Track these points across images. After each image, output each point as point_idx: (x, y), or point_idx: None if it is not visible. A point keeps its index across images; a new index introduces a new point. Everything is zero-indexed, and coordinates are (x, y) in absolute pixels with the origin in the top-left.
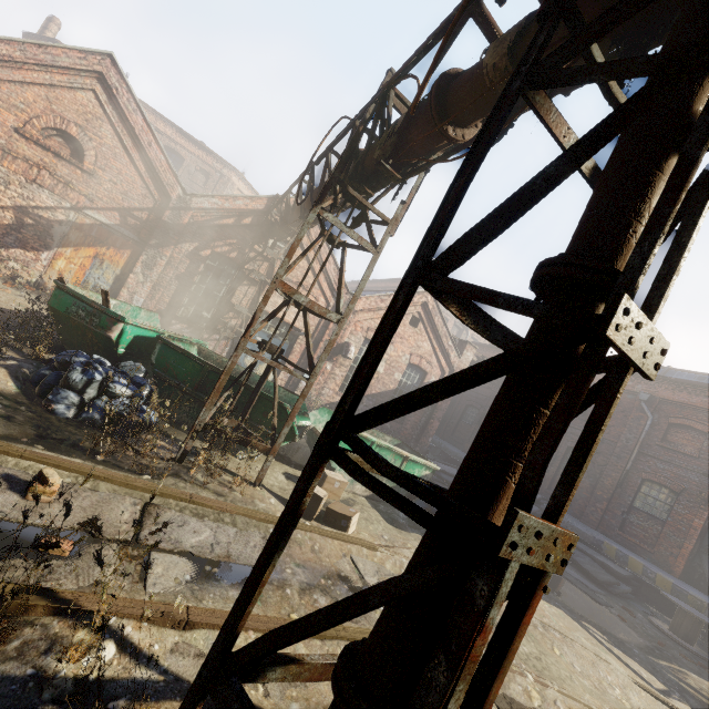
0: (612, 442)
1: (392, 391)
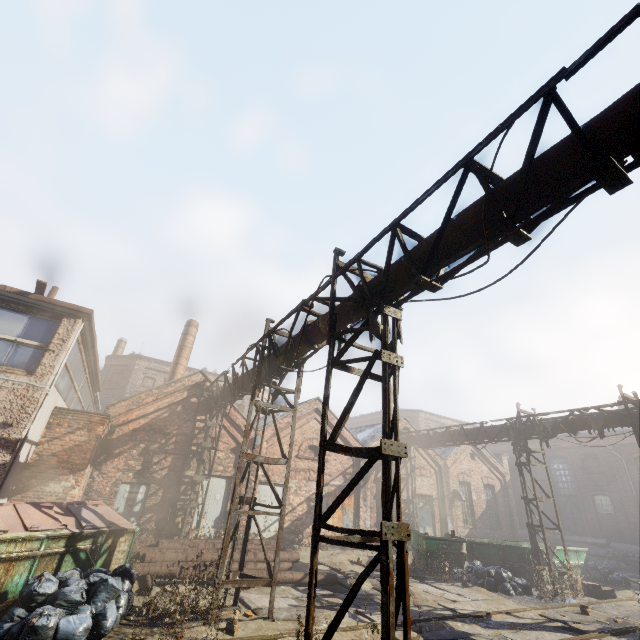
0: (613, 482)
1: (486, 509)
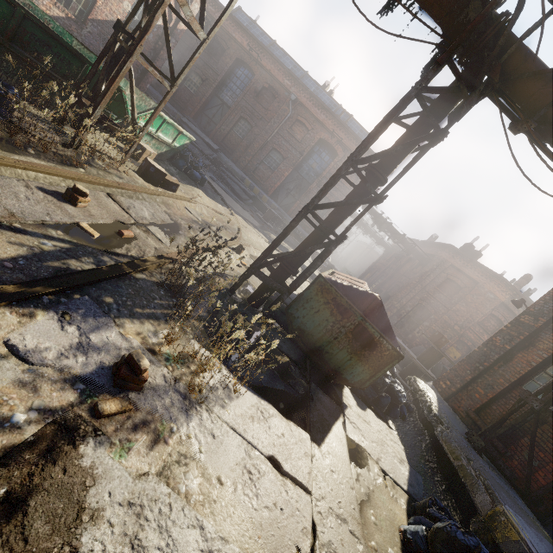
0: (266, 121)
1: None
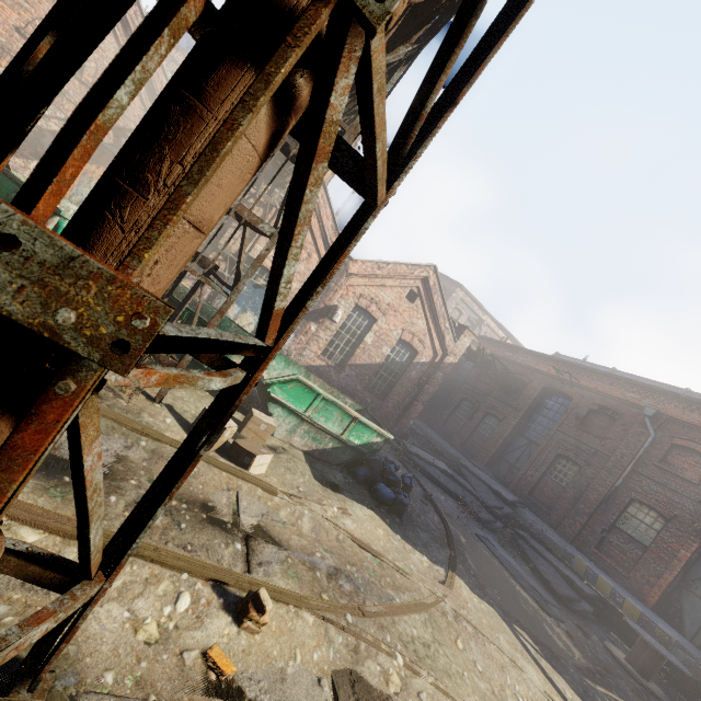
0: (605, 455)
1: (378, 365)
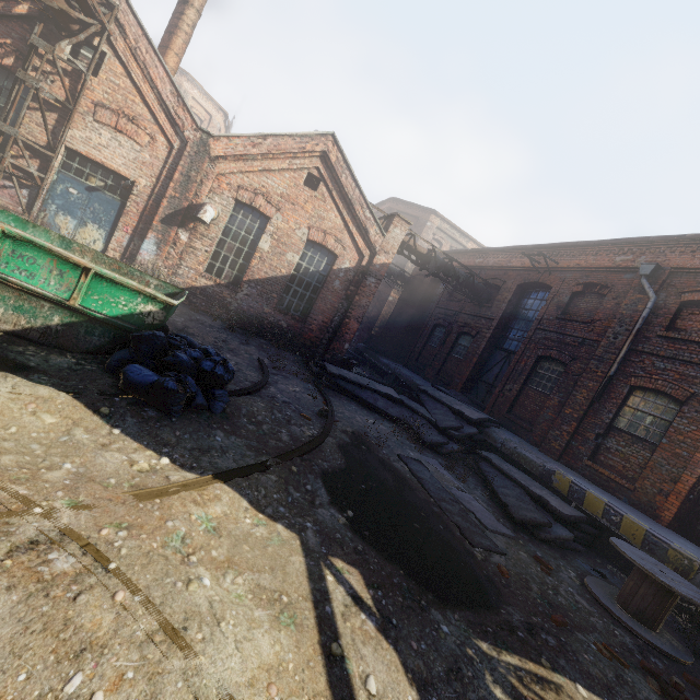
0: (594, 342)
1: (286, 278)
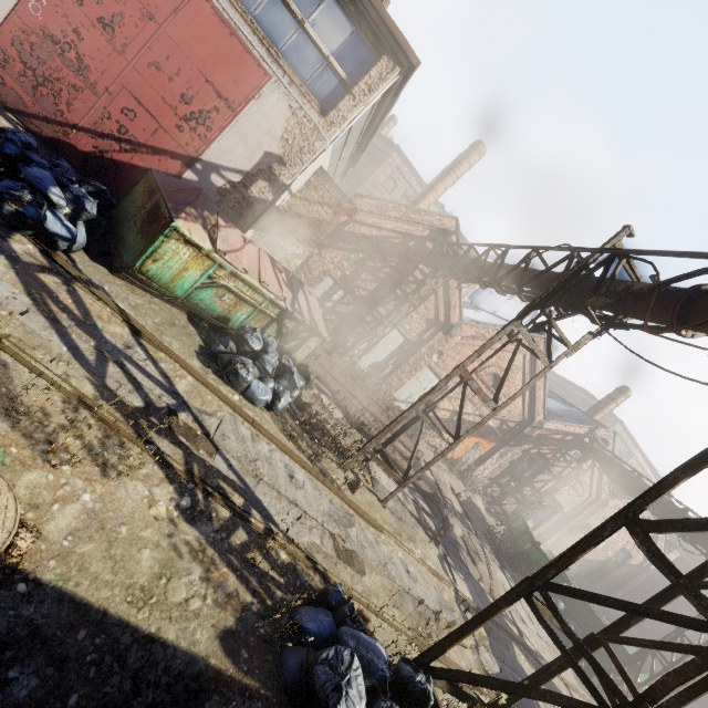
0: None
1: (600, 561)
